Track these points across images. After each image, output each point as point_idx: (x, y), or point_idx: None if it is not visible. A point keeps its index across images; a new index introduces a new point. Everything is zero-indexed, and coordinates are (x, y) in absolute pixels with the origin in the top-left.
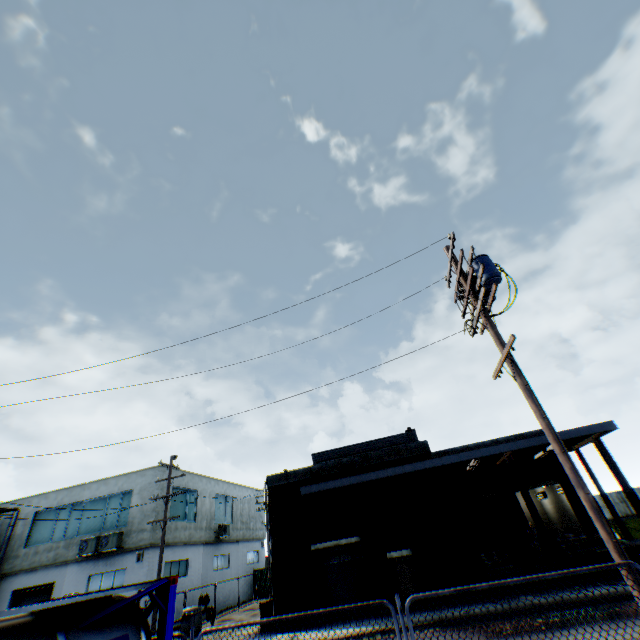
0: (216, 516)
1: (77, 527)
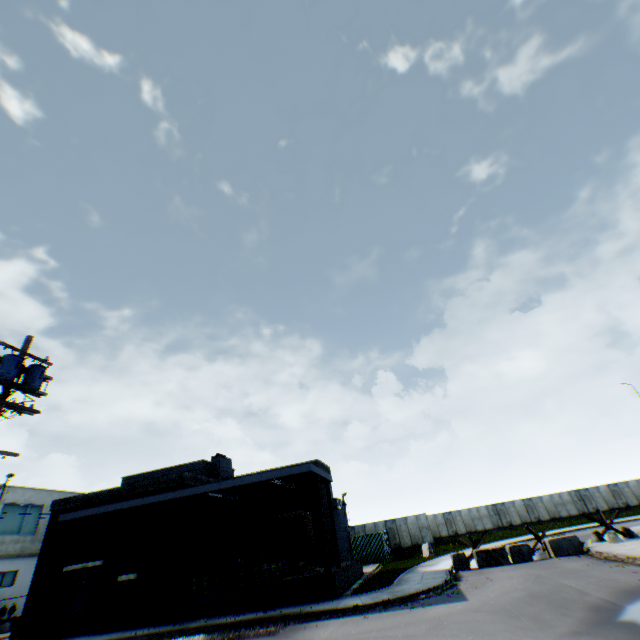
0: None
1: None
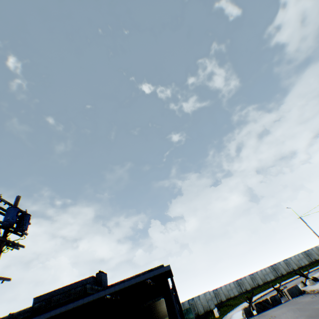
0: None
1: None
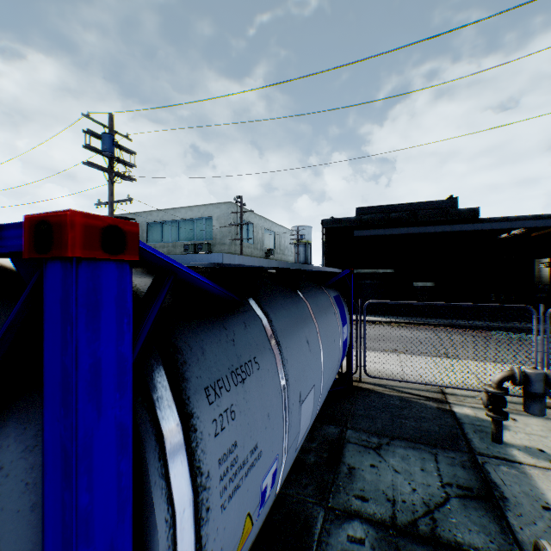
0: (265, 243)
1: (177, 236)
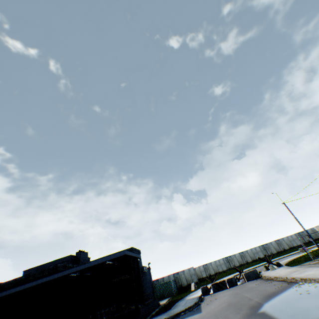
0: None
1: None
